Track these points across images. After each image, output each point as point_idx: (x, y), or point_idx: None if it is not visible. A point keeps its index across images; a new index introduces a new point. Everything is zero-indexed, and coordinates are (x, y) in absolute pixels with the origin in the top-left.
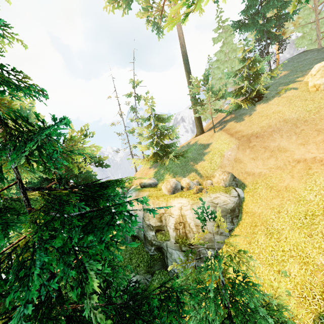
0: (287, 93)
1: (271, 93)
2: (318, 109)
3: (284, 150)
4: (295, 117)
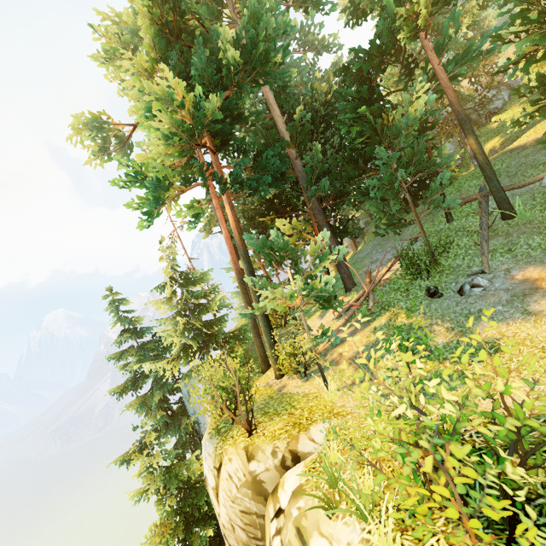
0: None
1: None
2: None
3: None
4: None
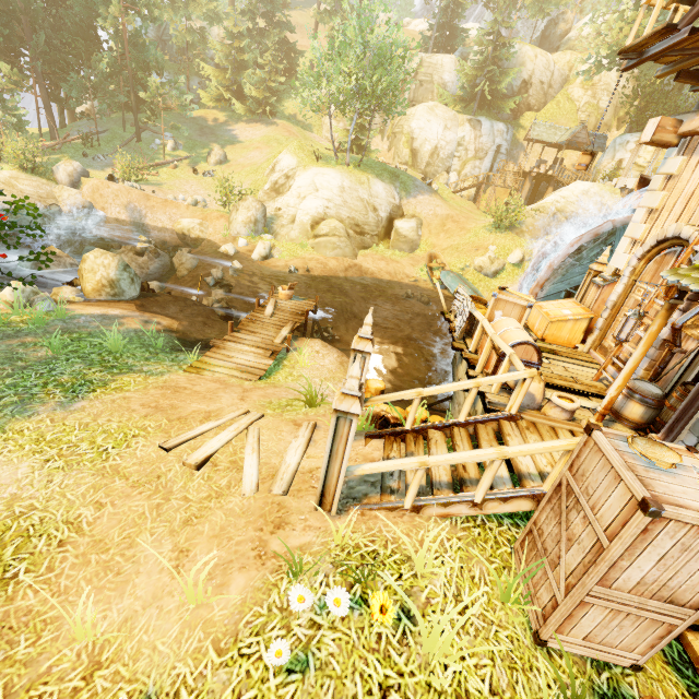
0: (301, 12)
1: (292, 8)
2: (311, 24)
3: (294, 39)
4: (302, 23)
